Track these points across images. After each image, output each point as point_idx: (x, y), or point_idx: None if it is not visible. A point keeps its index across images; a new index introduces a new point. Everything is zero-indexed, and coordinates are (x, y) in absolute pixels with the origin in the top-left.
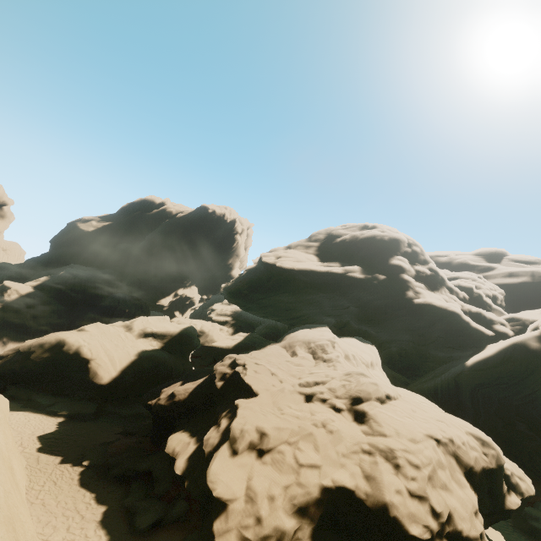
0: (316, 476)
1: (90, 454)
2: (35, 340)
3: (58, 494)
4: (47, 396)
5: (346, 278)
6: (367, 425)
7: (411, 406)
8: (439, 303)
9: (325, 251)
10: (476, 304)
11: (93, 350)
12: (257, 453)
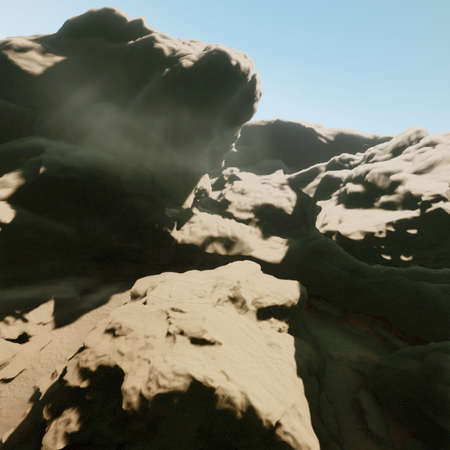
0: None
1: None
2: (135, 379)
3: None
4: None
5: None
6: None
7: None
8: None
9: None
10: None
11: (272, 412)
12: None
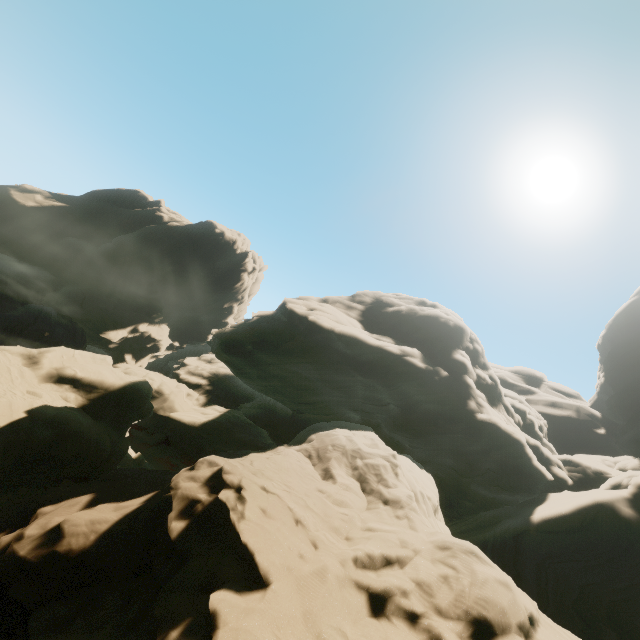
0: None
1: None
2: None
3: None
4: None
5: (401, 363)
6: None
7: None
8: (505, 425)
9: (372, 319)
10: (527, 433)
11: None
12: None
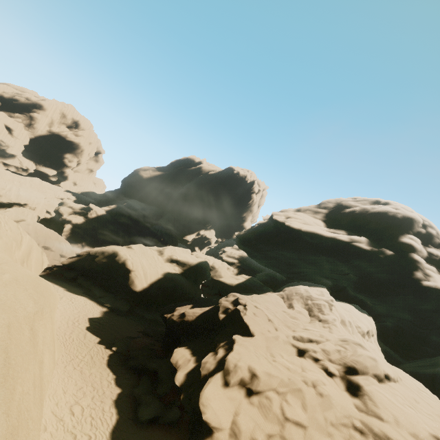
0: (301, 436)
1: (118, 342)
2: (100, 248)
3: (92, 367)
4: (100, 289)
5: (350, 247)
6: (360, 400)
7: (413, 394)
8: None
9: (333, 218)
10: None
11: (134, 264)
12: (246, 391)
